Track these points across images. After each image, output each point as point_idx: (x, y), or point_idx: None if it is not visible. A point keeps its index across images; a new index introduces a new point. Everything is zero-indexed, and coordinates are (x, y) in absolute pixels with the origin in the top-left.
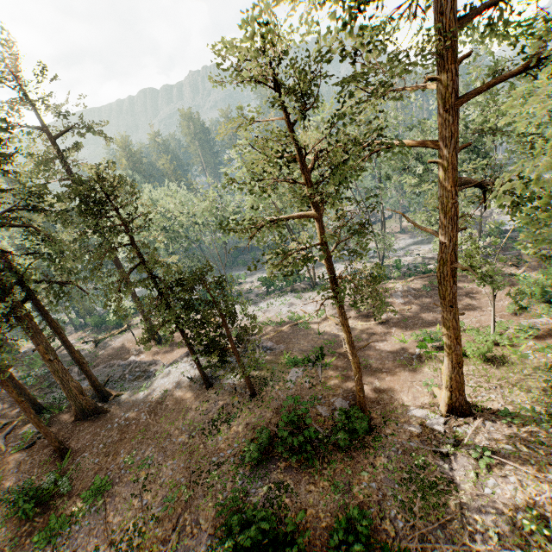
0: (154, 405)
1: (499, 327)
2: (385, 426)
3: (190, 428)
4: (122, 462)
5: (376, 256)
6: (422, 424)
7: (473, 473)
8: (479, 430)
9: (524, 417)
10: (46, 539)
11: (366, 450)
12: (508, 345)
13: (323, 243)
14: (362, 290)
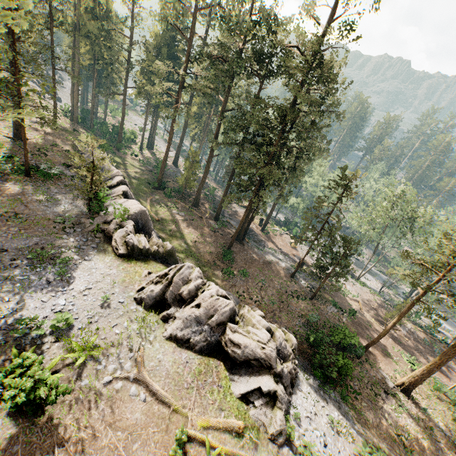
0: (266, 262)
1: (453, 392)
2: (366, 363)
3: (280, 285)
4: (252, 272)
5: (402, 296)
6: (382, 378)
7: (394, 407)
8: (407, 403)
9: (432, 419)
10: (227, 273)
11: (353, 361)
12: (450, 400)
13: (430, 286)
14: (430, 314)
